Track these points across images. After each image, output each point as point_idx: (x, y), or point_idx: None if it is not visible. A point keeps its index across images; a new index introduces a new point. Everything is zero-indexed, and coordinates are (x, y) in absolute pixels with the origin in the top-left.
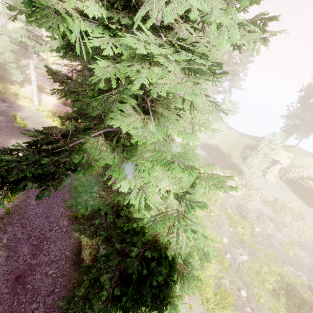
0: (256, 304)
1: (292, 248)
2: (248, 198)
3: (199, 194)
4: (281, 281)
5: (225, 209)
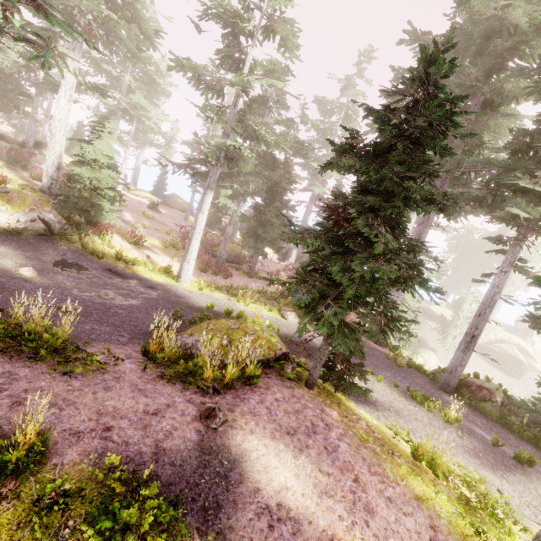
0: None
1: None
2: None
3: None
4: None
5: None
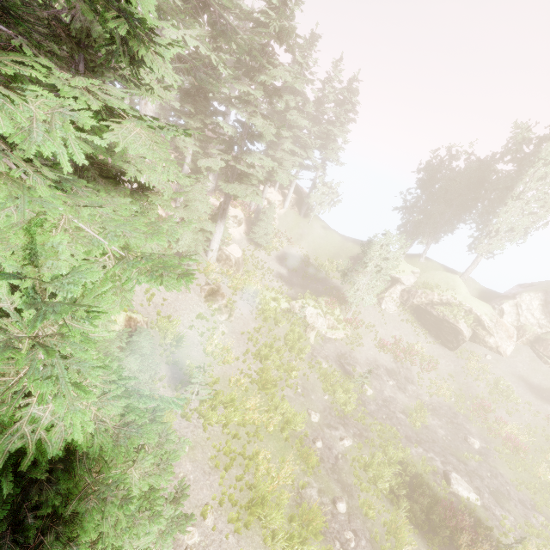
0: (362, 522)
1: (419, 415)
2: (355, 342)
3: (101, 293)
4: (404, 474)
5: (318, 363)
